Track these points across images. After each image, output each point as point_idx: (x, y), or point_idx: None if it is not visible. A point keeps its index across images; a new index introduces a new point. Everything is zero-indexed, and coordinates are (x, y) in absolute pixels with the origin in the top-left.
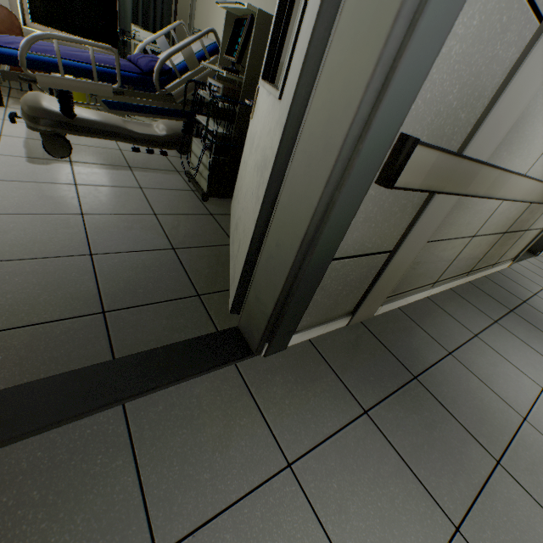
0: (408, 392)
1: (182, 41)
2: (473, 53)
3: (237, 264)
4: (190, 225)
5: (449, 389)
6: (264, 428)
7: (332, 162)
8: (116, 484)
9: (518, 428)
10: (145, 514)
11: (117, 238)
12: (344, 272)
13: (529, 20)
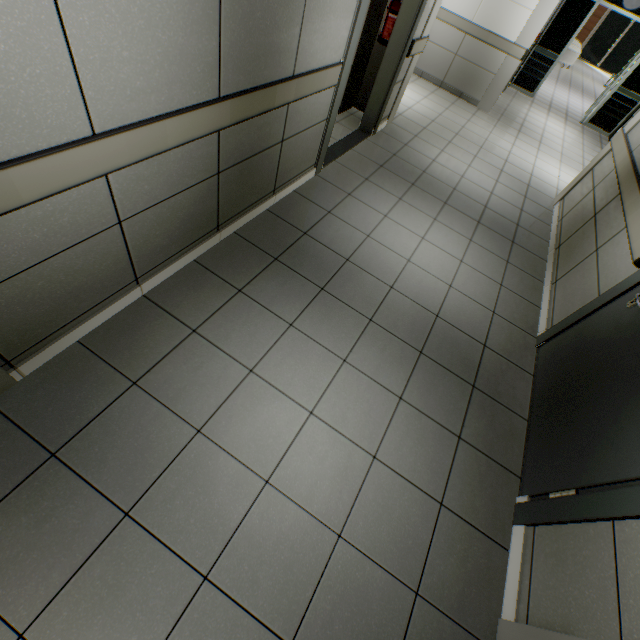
0: (30, 485)
1: None
2: None
3: None
4: None
5: (104, 446)
6: None
7: None
8: None
9: (183, 450)
10: None
11: None
12: None
13: None
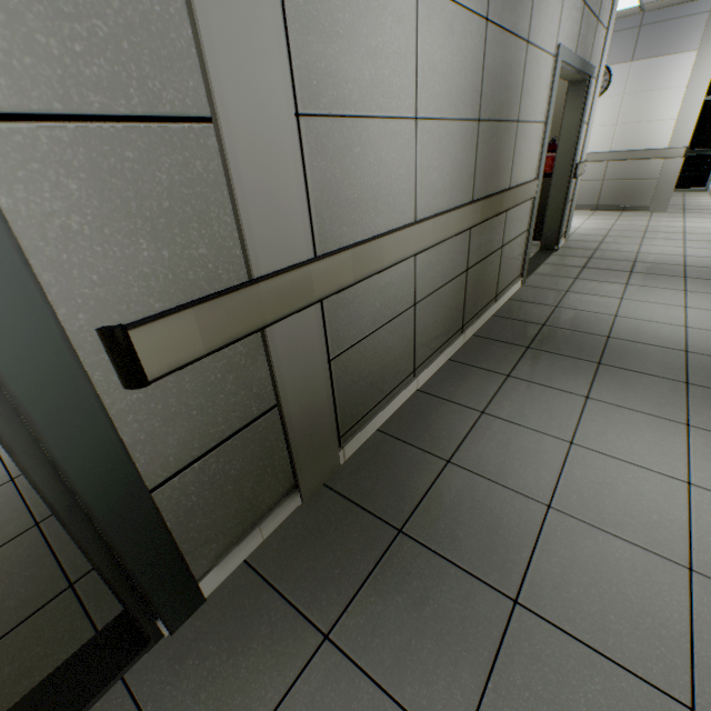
0: (390, 562)
1: None
2: (123, 204)
3: None
4: None
5: (447, 522)
6: None
7: None
8: None
9: (541, 527)
10: None
11: None
12: (214, 473)
13: (187, 130)
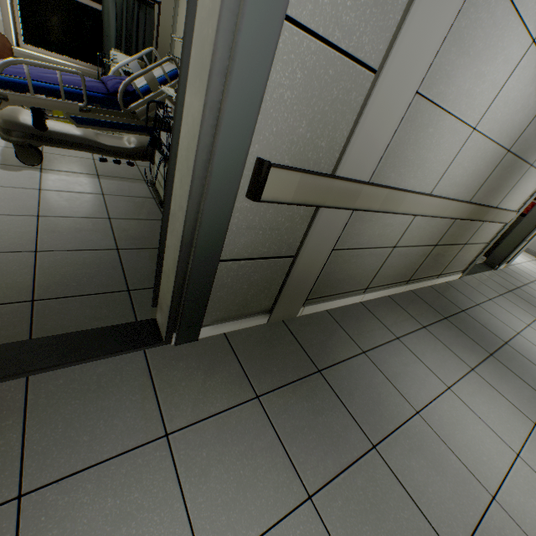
0: (307, 383)
1: None
2: (310, 97)
3: None
4: (141, 229)
5: (350, 383)
6: (153, 403)
7: (190, 179)
8: (1, 439)
9: (408, 420)
10: (20, 463)
11: (65, 238)
12: (245, 273)
13: (361, 72)
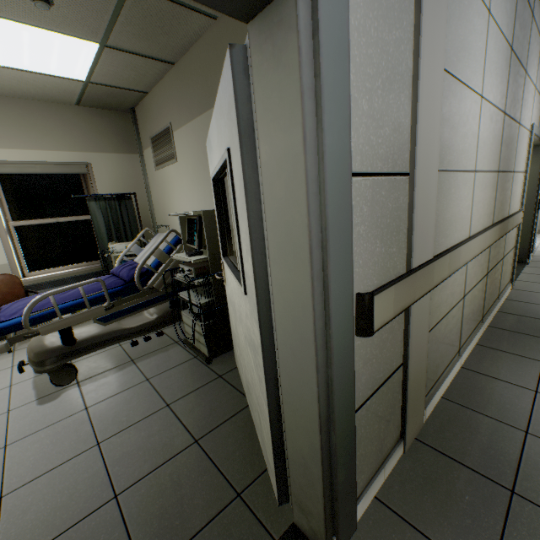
0: (518, 520)
1: (151, 241)
2: (376, 220)
3: (265, 442)
4: (204, 400)
5: None
6: None
7: (313, 352)
8: None
9: None
10: None
11: (138, 458)
12: (372, 411)
13: (400, 180)
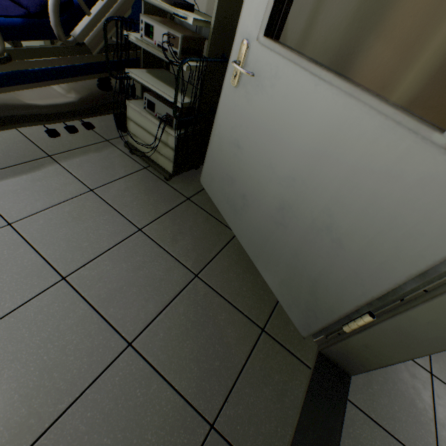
0: None
1: None
2: None
3: (307, 296)
4: (183, 227)
5: None
6: None
7: None
8: None
9: None
10: None
11: (134, 296)
12: None
13: None
